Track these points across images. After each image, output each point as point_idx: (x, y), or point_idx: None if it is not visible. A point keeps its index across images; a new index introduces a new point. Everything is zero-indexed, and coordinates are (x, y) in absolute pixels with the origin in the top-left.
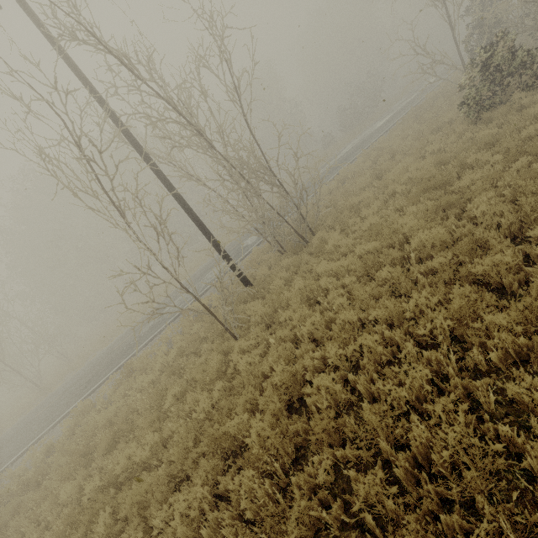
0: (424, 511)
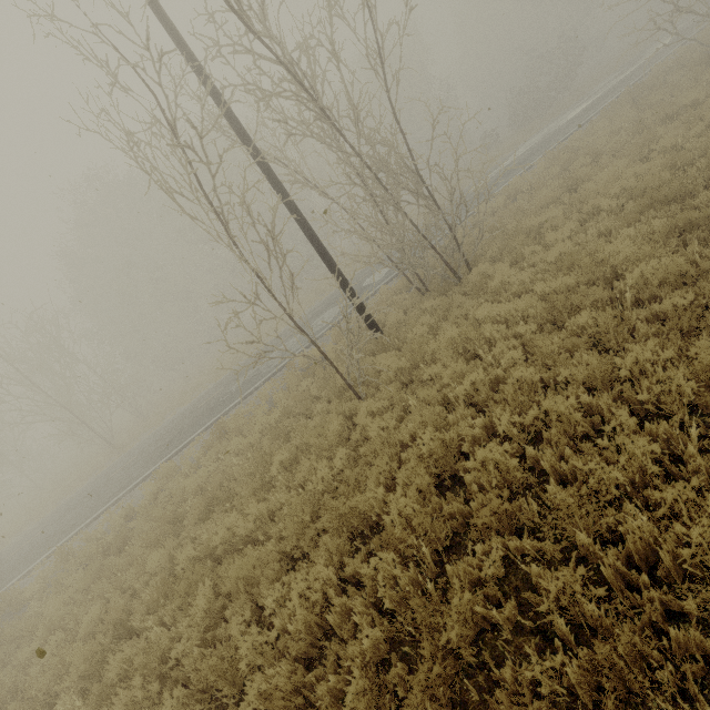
0: (643, 622)
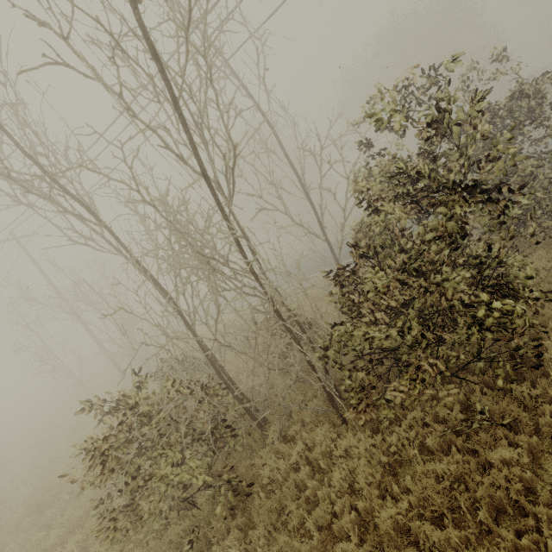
0: None
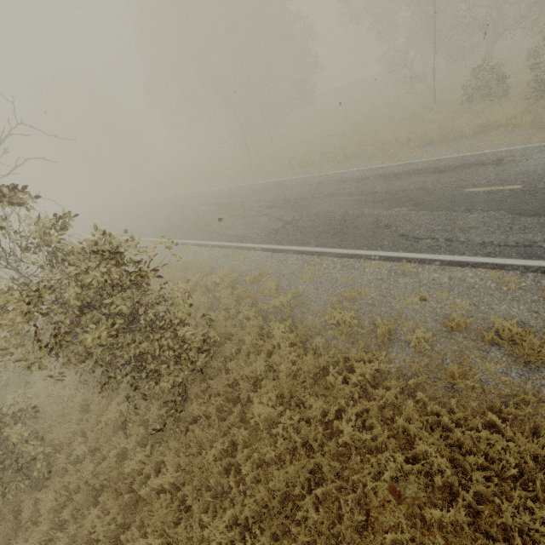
0: None
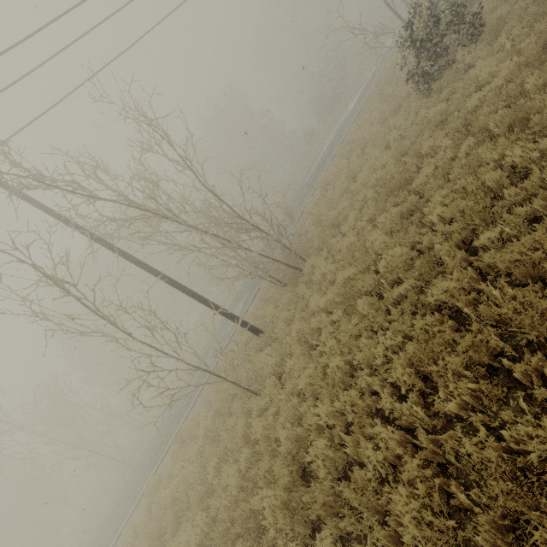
0: None
